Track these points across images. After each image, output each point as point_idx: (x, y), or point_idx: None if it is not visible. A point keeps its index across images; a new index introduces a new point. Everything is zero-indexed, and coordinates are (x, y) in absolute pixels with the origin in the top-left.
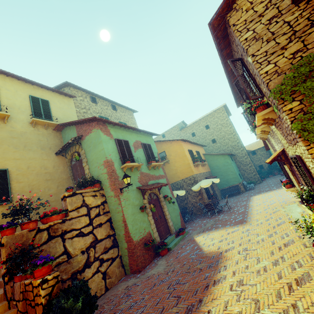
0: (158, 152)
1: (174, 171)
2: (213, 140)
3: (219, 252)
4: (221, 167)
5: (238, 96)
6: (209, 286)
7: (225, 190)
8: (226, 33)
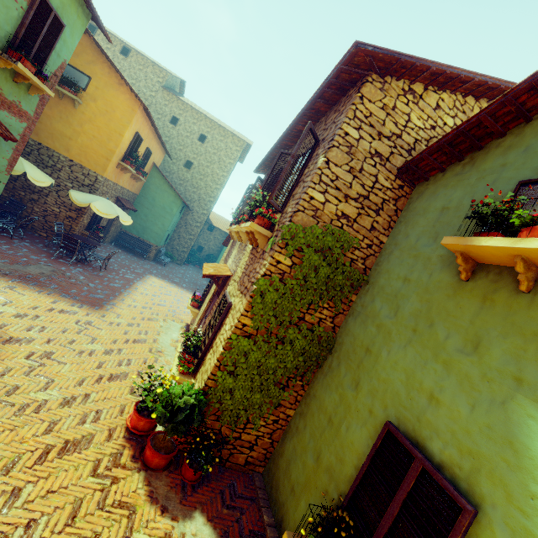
0: (74, 63)
1: (70, 131)
2: (189, 163)
3: None
4: (158, 205)
5: (269, 163)
6: None
7: (128, 237)
8: (348, 89)
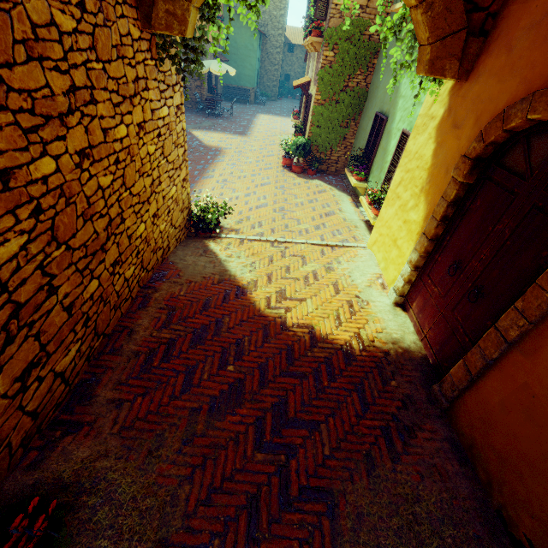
0: None
1: None
2: None
3: (219, 148)
4: (240, 46)
5: None
6: (212, 162)
7: (230, 89)
8: None
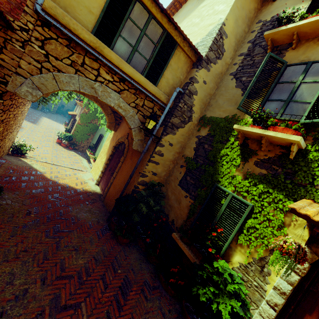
0: None
1: None
2: None
3: None
4: None
5: None
6: None
7: None
8: None
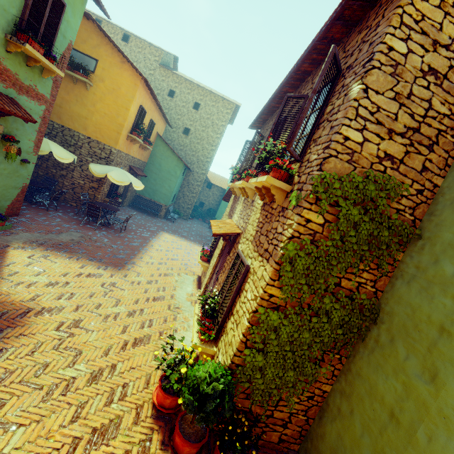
0: (83, 49)
1: (85, 111)
2: (187, 130)
3: (24, 310)
4: (164, 170)
5: (265, 116)
6: None
7: (142, 199)
8: None
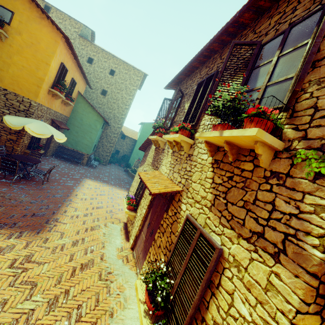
0: None
1: (0, 62)
2: (104, 92)
3: None
4: (85, 123)
5: (182, 77)
6: None
7: (65, 149)
8: None
